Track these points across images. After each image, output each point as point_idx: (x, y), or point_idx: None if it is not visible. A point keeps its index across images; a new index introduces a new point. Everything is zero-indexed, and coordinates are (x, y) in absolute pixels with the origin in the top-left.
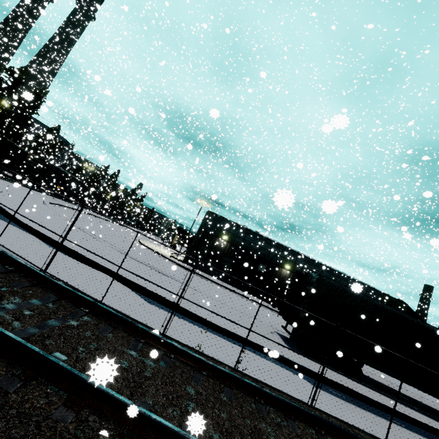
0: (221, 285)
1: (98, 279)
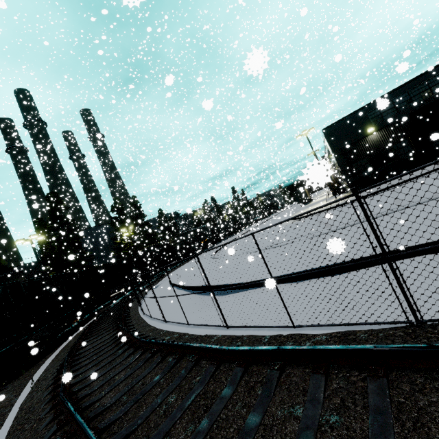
0: (436, 170)
1: (438, 271)
